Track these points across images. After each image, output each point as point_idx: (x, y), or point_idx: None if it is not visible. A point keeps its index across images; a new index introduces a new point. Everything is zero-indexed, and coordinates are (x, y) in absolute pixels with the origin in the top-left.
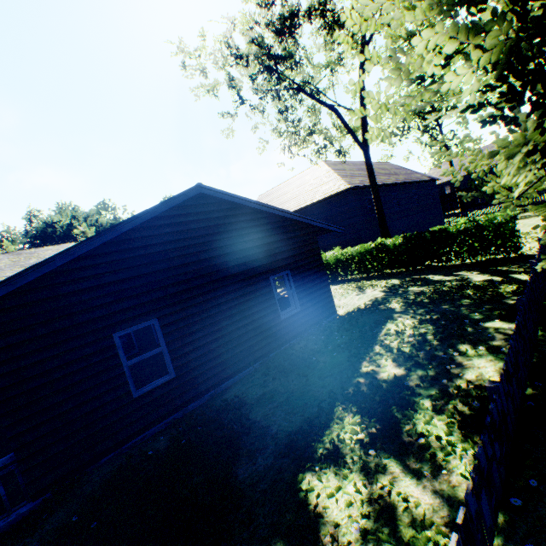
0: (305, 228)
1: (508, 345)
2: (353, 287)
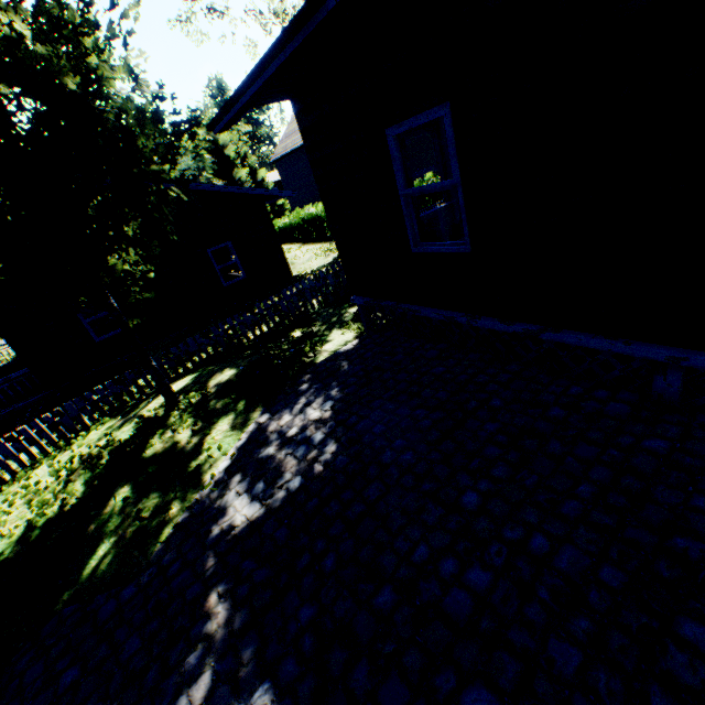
0: (250, 195)
1: (291, 318)
2: (328, 249)
